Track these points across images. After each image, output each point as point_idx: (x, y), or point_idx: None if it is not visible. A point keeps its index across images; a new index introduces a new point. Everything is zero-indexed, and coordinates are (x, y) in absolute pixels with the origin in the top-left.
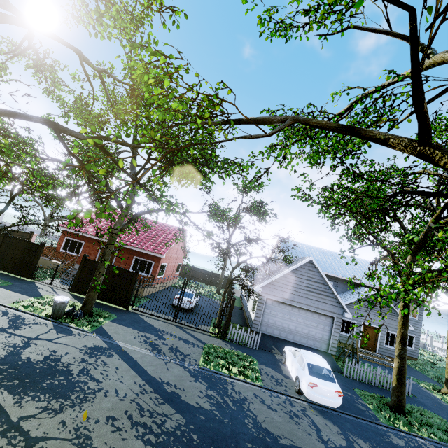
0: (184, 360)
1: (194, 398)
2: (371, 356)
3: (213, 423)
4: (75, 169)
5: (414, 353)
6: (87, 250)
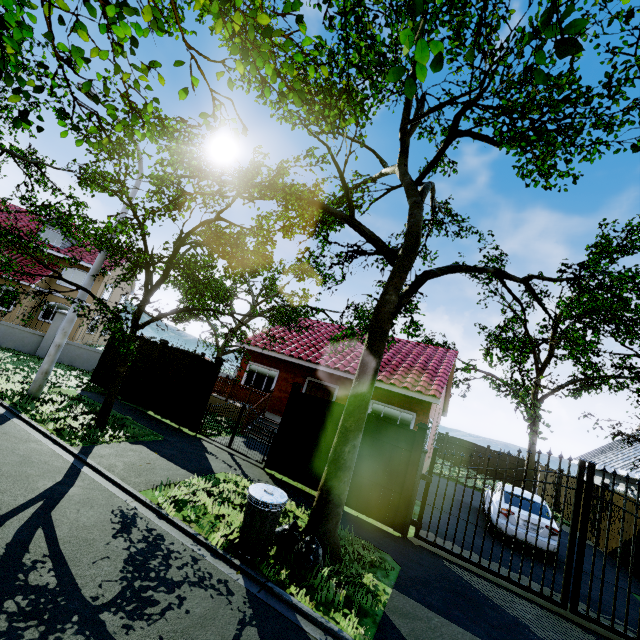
0: None
1: None
2: None
3: None
4: None
5: None
6: (282, 387)
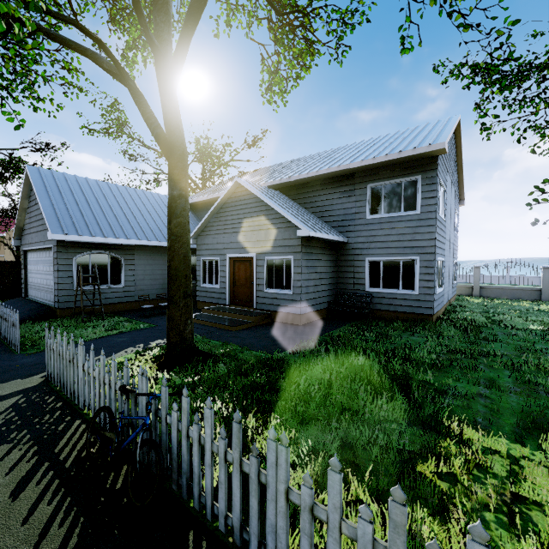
0: None
1: None
2: (220, 314)
3: None
4: None
5: (422, 302)
6: None
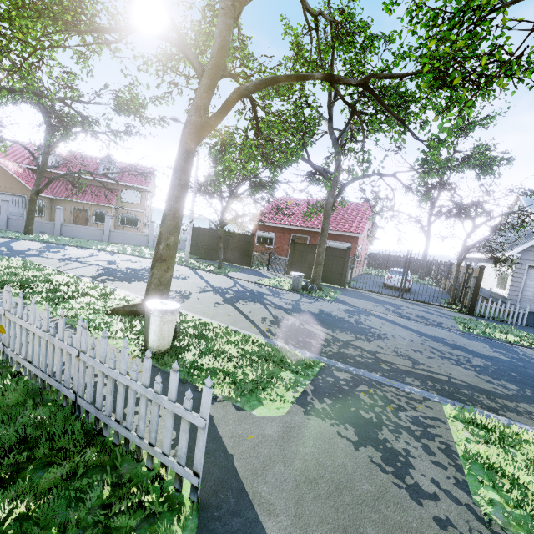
0: (441, 326)
1: (483, 351)
2: None
3: (525, 370)
4: (438, 82)
5: None
6: (278, 241)
